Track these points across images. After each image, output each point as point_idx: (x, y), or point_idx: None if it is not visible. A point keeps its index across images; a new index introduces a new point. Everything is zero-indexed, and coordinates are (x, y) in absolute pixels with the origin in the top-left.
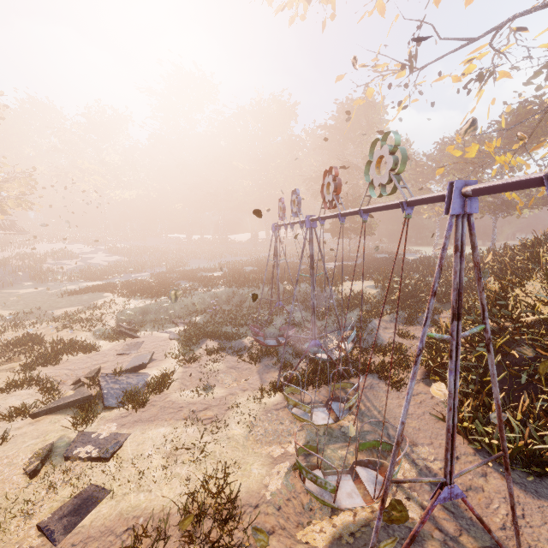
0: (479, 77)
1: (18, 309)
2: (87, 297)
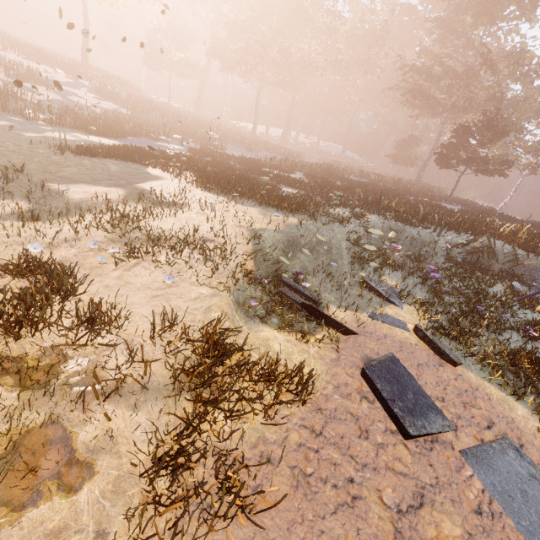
0: None
1: None
2: (118, 168)
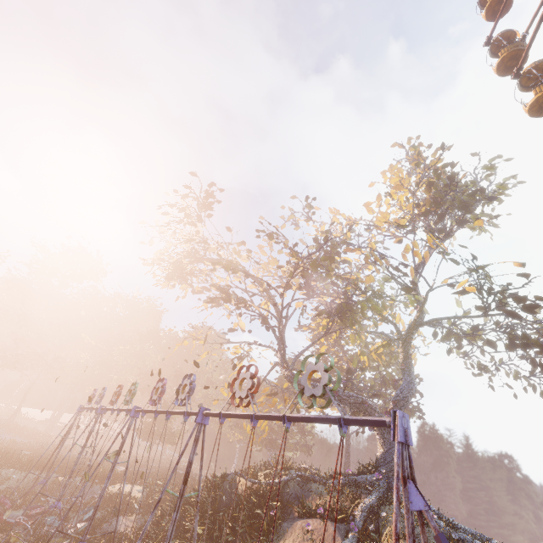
0: (239, 357)
1: None
2: None
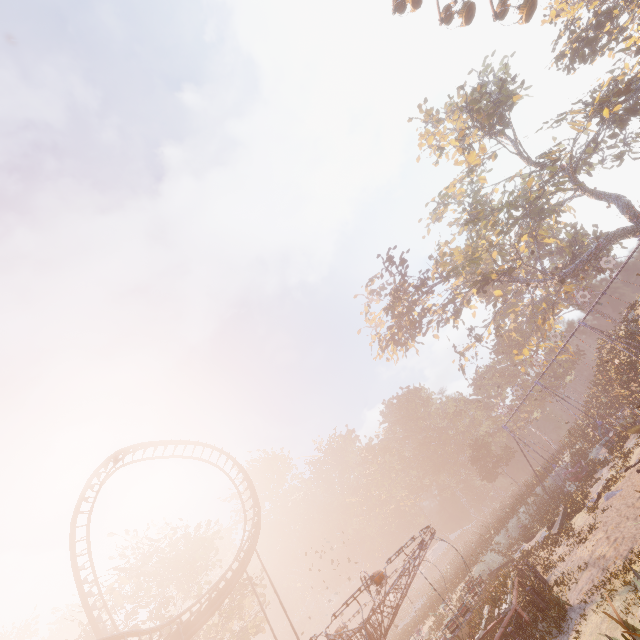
0: (497, 331)
1: None
2: None
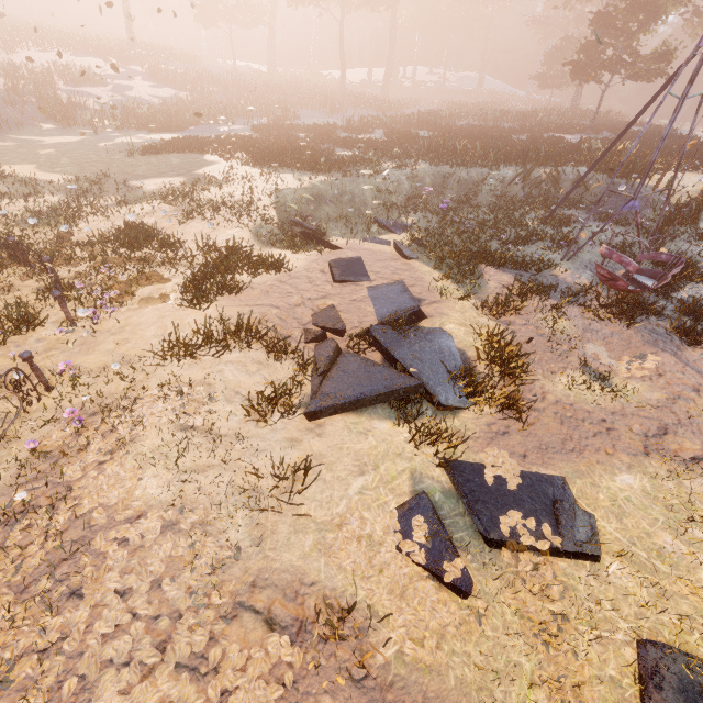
0: None
1: (73, 172)
2: (179, 161)
